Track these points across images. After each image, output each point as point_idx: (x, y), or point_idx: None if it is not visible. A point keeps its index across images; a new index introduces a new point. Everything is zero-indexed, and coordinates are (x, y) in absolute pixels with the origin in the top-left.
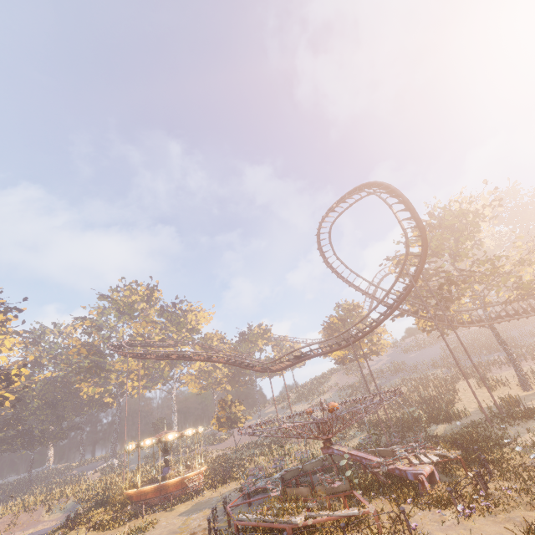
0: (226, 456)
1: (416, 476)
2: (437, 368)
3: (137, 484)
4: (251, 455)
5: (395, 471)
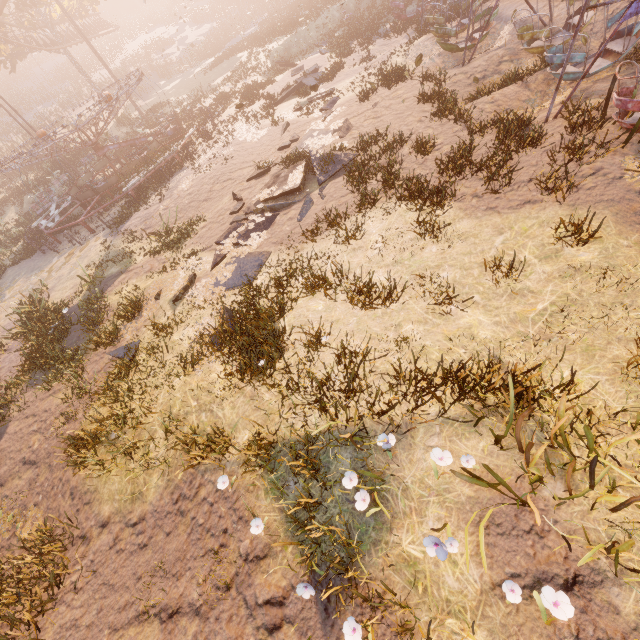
0: None
1: (175, 130)
2: None
3: None
4: None
5: (160, 137)
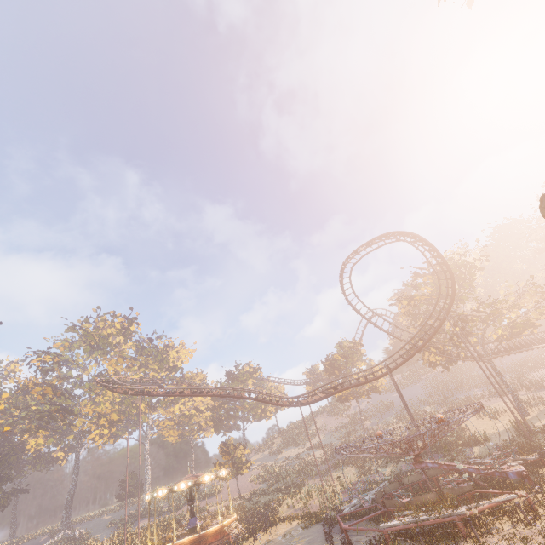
0: (238, 506)
1: (519, 474)
2: (427, 404)
3: (167, 538)
4: (268, 501)
5: (495, 474)
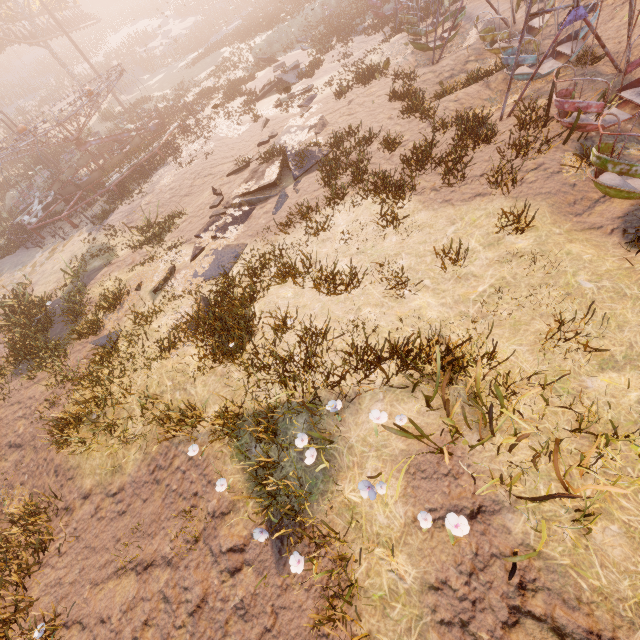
0: None
1: (158, 125)
2: None
3: None
4: None
5: (143, 132)
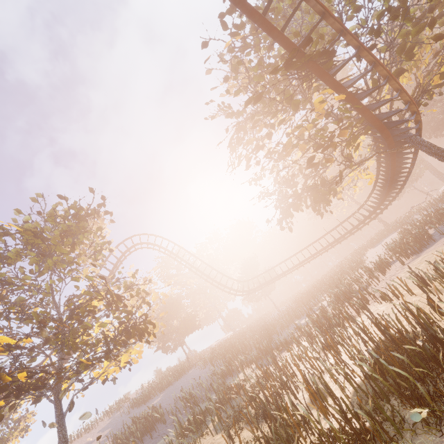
0: None
1: None
2: (238, 370)
3: None
4: None
5: None
